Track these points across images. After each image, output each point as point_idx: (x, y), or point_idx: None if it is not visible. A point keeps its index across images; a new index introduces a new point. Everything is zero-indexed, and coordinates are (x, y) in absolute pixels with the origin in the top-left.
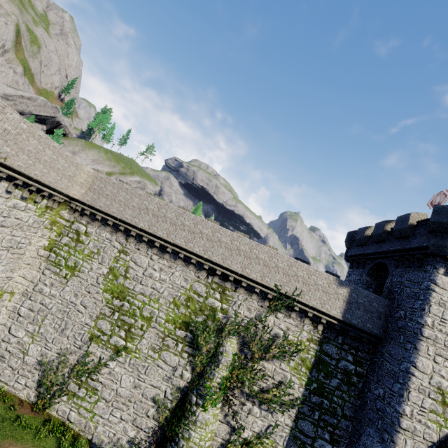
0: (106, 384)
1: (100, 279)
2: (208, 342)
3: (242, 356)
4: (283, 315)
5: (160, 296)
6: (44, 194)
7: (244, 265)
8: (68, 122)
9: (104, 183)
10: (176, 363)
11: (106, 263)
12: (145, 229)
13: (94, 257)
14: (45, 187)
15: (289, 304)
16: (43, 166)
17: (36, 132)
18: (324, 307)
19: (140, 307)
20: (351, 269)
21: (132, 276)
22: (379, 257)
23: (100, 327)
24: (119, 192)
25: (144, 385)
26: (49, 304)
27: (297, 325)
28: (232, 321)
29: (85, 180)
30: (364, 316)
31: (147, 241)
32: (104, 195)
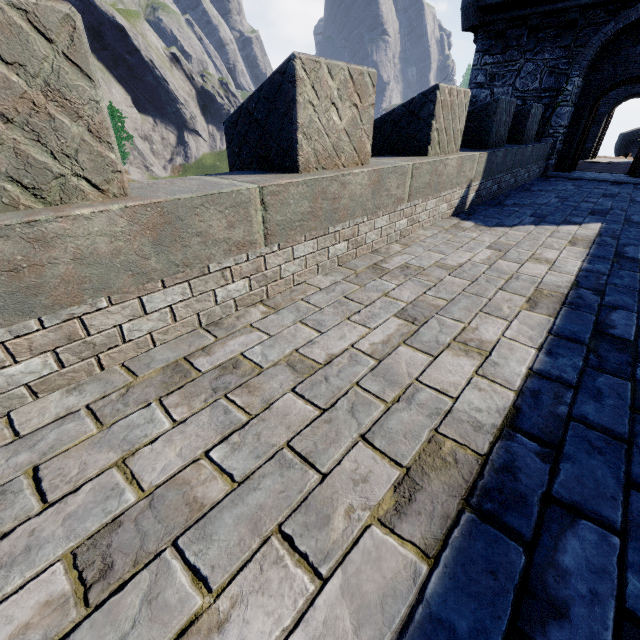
0: None
1: None
2: None
3: None
4: None
5: None
6: None
7: None
8: None
9: None
10: None
11: None
12: None
13: None
14: None
15: None
16: None
17: None
18: None
19: None
20: (494, 56)
21: None
22: None
23: None
24: None
25: None
26: None
27: None
28: None
29: None
30: None
31: None
32: None
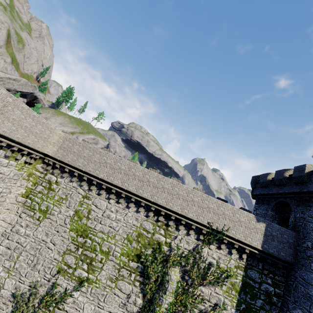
0: (71, 312)
1: (67, 220)
2: (156, 272)
3: (184, 283)
4: (215, 246)
5: (116, 233)
6: (24, 152)
7: (183, 207)
8: (43, 96)
9: (72, 142)
10: (130, 291)
11: (72, 207)
12: (104, 179)
13: (62, 202)
14: (25, 147)
15: (219, 238)
16: (24, 130)
17: (19, 104)
18: (247, 240)
19: (100, 243)
20: (257, 204)
21: (93, 217)
22: (281, 197)
23: (66, 261)
24: (83, 149)
25: (103, 312)
26: (24, 243)
27: (226, 255)
28: (175, 253)
29: (56, 140)
30: (278, 246)
31: (105, 188)
32: (72, 152)
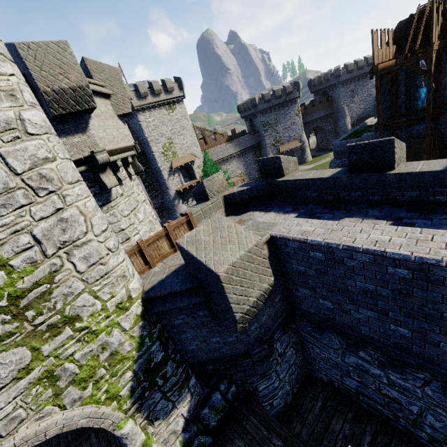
0: None
1: None
2: None
3: None
4: None
5: None
6: None
7: None
8: None
9: None
10: None
11: None
12: None
13: None
14: None
15: None
16: None
17: None
18: None
19: None
20: None
21: None
22: None
23: None
24: None
25: None
26: None
27: None
28: None
29: None
30: None
31: None
32: None
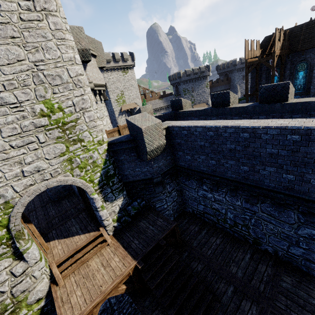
0: None
1: None
2: None
3: None
4: None
5: None
6: None
7: None
8: None
9: None
10: None
11: None
12: None
13: None
14: None
15: None
16: None
17: None
18: None
19: None
20: None
21: None
22: None
23: None
24: None
25: None
26: None
27: None
28: None
29: None
30: None
31: None
32: None
